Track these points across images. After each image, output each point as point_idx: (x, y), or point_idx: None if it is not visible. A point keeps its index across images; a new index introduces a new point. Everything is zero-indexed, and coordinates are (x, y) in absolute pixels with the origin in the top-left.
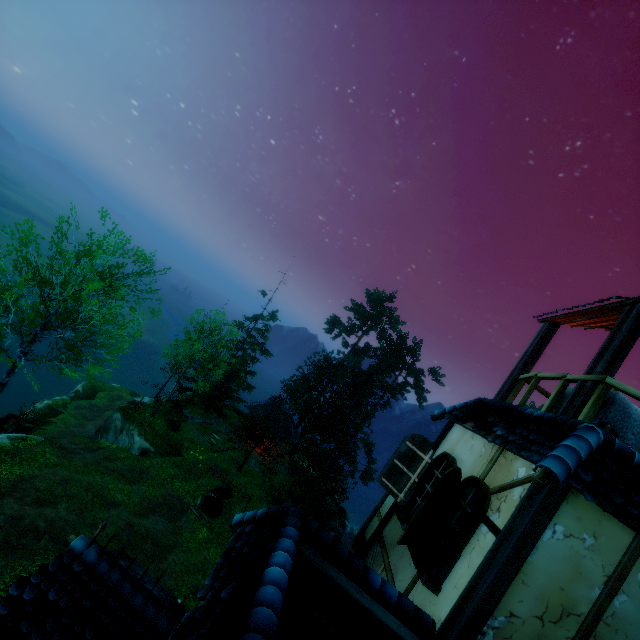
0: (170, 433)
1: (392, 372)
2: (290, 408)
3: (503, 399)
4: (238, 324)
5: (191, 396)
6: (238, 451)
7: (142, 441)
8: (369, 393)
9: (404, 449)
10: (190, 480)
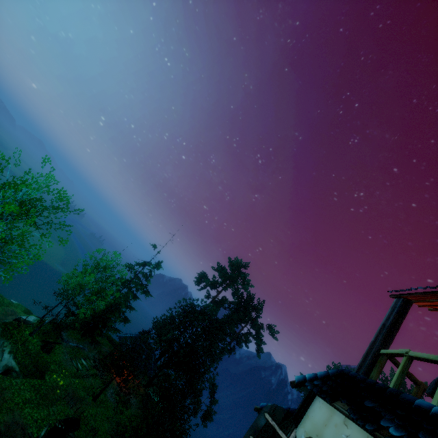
0: (41, 354)
1: (240, 323)
2: (155, 343)
3: (366, 374)
4: (129, 266)
5: (74, 320)
6: (99, 379)
7: (10, 359)
8: (220, 338)
9: (262, 423)
10: (43, 406)
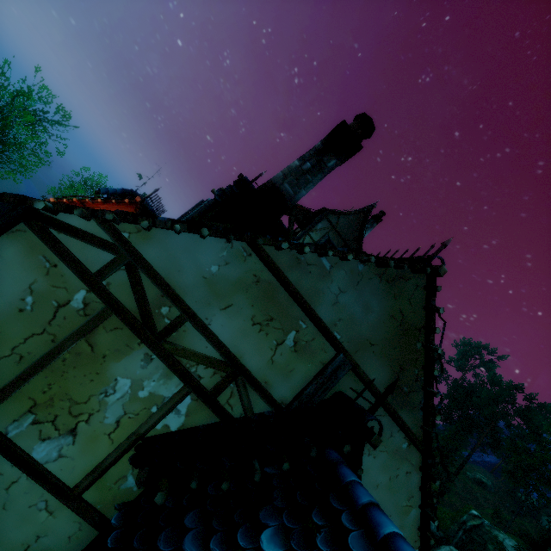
0: None
1: None
2: None
3: None
4: None
5: None
6: None
7: None
8: None
9: None
10: None
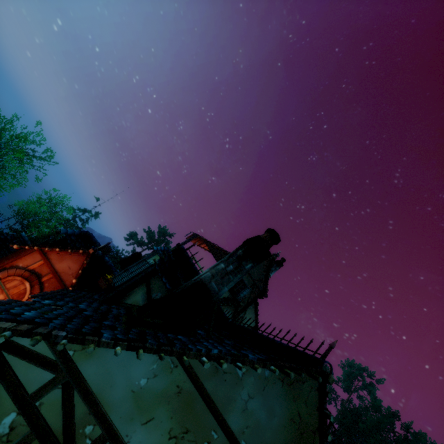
0: None
1: None
2: None
3: None
4: (72, 209)
5: None
6: None
7: None
8: None
9: None
10: None
